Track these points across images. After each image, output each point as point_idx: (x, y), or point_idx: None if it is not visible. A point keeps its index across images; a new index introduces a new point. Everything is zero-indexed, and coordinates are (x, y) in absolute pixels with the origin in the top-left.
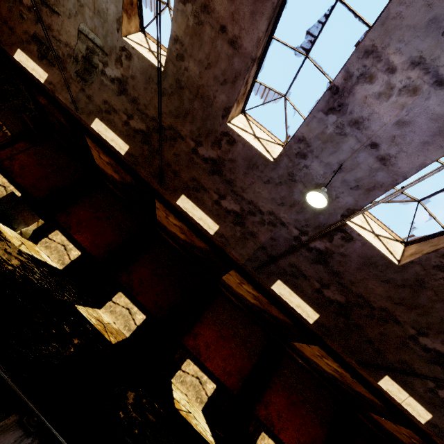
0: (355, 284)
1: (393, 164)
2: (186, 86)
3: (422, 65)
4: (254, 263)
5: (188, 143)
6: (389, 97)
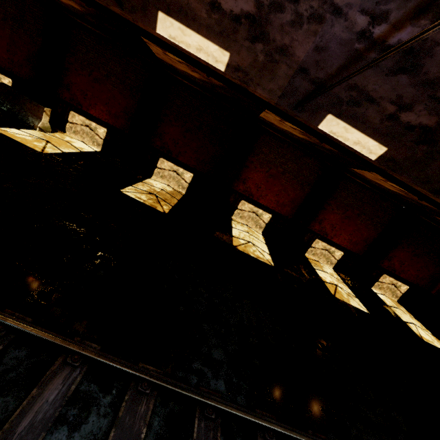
0: None
1: None
2: None
3: None
4: (292, 99)
5: None
6: None
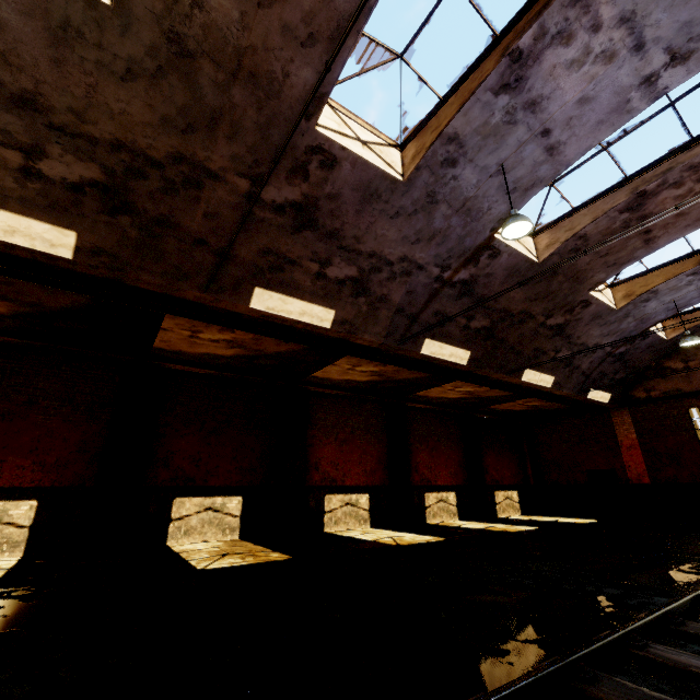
0: (499, 301)
1: (560, 153)
2: (204, 50)
3: (630, 23)
4: (396, 336)
5: (232, 184)
6: (582, 66)
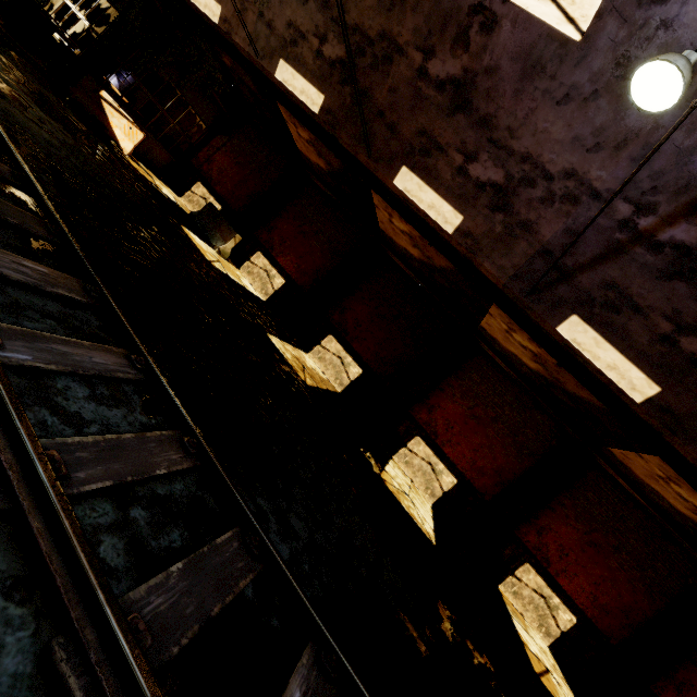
0: None
1: None
2: None
3: None
4: (526, 284)
5: (410, 58)
6: None
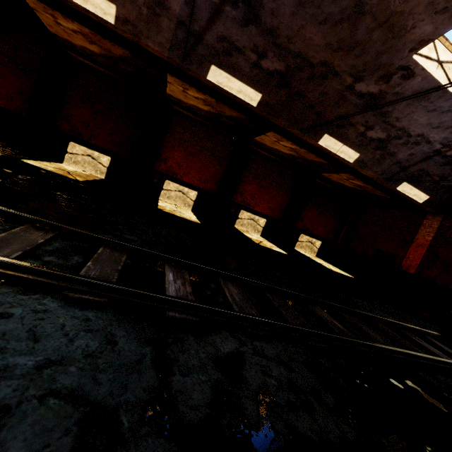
0: (293, 40)
1: None
2: None
3: None
4: (180, 52)
5: None
6: None
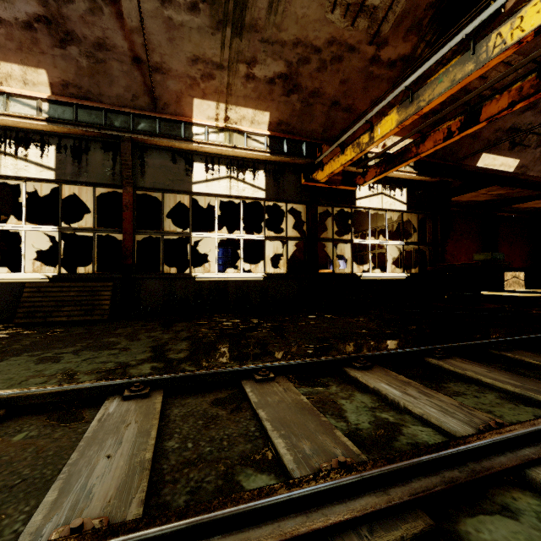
0: None
1: None
2: None
3: None
4: None
5: None
6: None
